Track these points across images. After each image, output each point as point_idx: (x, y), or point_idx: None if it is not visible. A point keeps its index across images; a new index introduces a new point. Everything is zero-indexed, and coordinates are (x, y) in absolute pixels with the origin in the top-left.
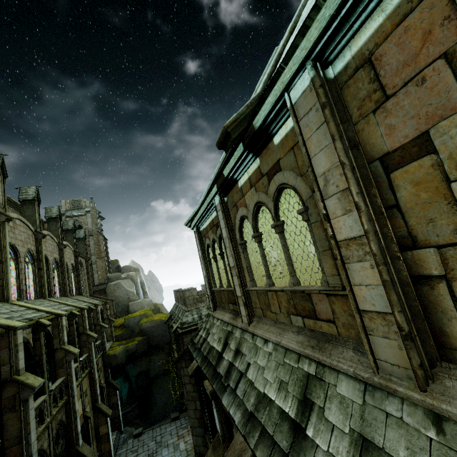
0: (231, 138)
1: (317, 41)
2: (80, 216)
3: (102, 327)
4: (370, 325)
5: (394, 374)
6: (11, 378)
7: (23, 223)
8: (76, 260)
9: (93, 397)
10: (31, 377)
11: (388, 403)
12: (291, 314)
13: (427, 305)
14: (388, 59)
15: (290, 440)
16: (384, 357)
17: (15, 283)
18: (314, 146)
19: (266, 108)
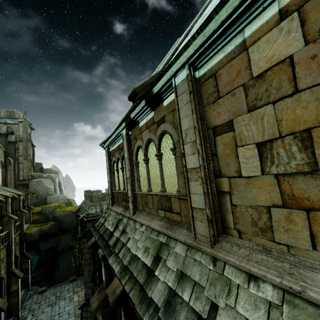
0: (138, 96)
1: (192, 55)
2: (13, 124)
3: (22, 212)
4: (195, 215)
5: (202, 240)
6: None
7: None
8: (5, 158)
9: (9, 263)
10: None
11: (196, 255)
12: (159, 209)
13: (221, 206)
14: (222, 78)
15: (145, 278)
16: (199, 232)
17: None
18: (183, 113)
19: (161, 83)
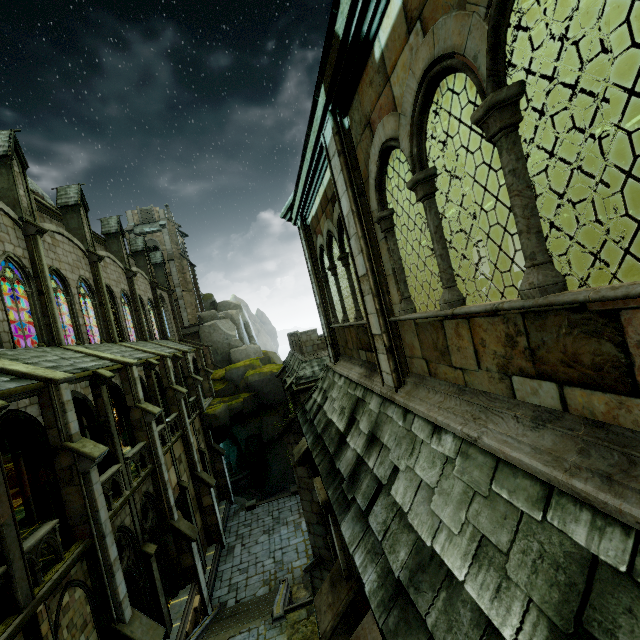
0: None
1: None
2: (154, 233)
3: (195, 380)
4: None
5: None
6: (62, 445)
7: (68, 240)
8: (153, 293)
9: (191, 464)
10: (89, 444)
11: None
12: (516, 374)
13: None
14: None
15: None
16: None
17: (70, 323)
18: None
19: None
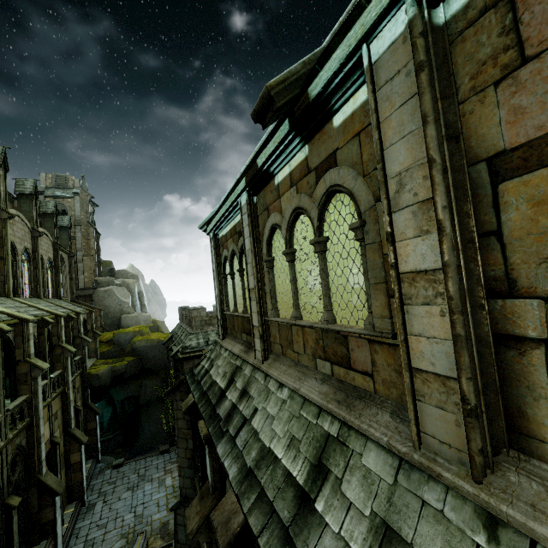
0: (274, 107)
1: None
2: (65, 198)
3: (83, 340)
4: (422, 388)
5: (441, 454)
6: None
7: None
8: (55, 254)
9: (66, 421)
10: None
11: (427, 489)
12: (318, 357)
13: (508, 376)
14: None
15: (293, 511)
16: (432, 431)
17: None
18: (393, 130)
19: (331, 66)
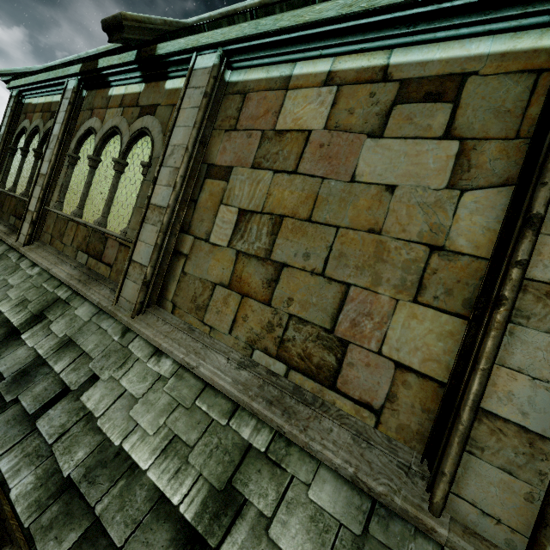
0: (123, 35)
1: (232, 41)
2: None
3: None
4: (131, 272)
5: (124, 307)
6: None
7: None
8: None
9: None
10: None
11: (105, 322)
12: (81, 250)
13: (170, 270)
14: (251, 105)
15: None
16: (126, 295)
17: None
18: (183, 118)
19: (175, 46)
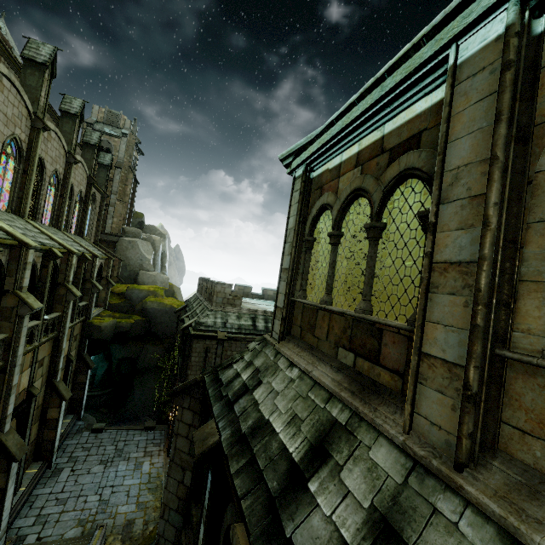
0: None
1: None
2: (112, 137)
3: (94, 286)
4: None
5: None
6: None
7: (17, 91)
8: (88, 188)
9: (52, 370)
10: None
11: None
12: None
13: None
14: None
15: None
16: None
17: None
18: None
19: None
